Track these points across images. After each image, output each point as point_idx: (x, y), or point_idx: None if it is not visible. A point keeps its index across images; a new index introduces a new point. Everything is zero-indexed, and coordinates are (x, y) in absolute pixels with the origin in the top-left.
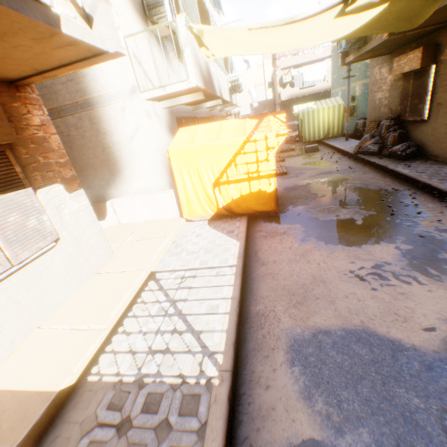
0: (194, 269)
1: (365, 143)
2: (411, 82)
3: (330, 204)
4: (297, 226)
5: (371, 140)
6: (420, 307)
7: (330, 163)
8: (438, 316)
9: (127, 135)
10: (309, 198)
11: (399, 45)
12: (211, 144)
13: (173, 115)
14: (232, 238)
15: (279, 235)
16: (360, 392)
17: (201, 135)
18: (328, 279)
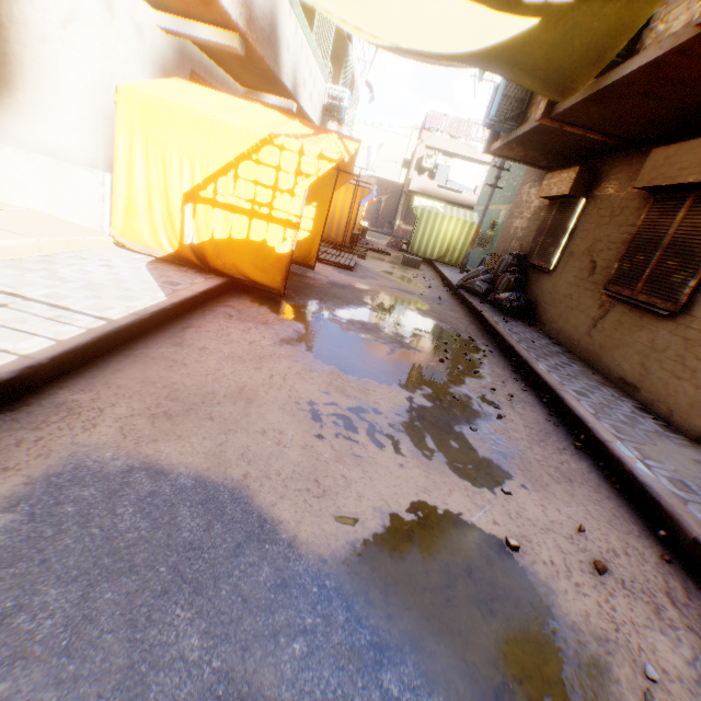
0: (23, 296)
1: (475, 277)
2: (554, 213)
3: (374, 320)
4: (296, 323)
5: (484, 275)
6: (367, 484)
7: (421, 285)
8: (383, 504)
9: (50, 20)
10: (352, 304)
11: (559, 154)
12: (203, 116)
13: (186, 64)
14: (162, 290)
15: (256, 322)
16: (91, 598)
17: (201, 101)
18: (263, 399)
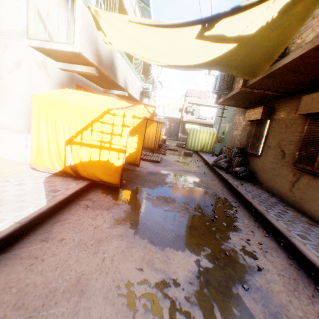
0: None
1: (220, 160)
2: (254, 127)
3: (171, 194)
4: (126, 205)
5: (224, 159)
6: None
7: (194, 166)
8: None
9: (4, 70)
10: (159, 185)
11: (251, 101)
12: (74, 104)
13: (74, 81)
14: (46, 197)
15: (102, 209)
16: None
17: (75, 97)
18: (93, 288)
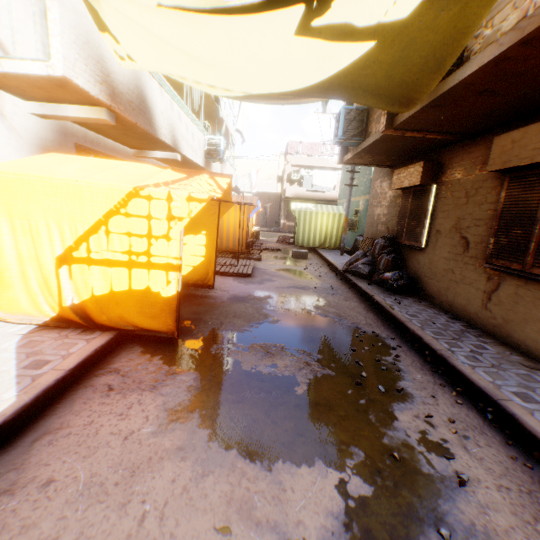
0: None
1: (357, 261)
2: (410, 200)
3: (276, 338)
4: (191, 375)
5: (364, 258)
6: None
7: (312, 275)
8: None
9: None
10: (253, 321)
11: (401, 154)
12: (65, 182)
13: (70, 139)
14: (17, 383)
15: (141, 390)
16: None
17: (70, 168)
18: None
